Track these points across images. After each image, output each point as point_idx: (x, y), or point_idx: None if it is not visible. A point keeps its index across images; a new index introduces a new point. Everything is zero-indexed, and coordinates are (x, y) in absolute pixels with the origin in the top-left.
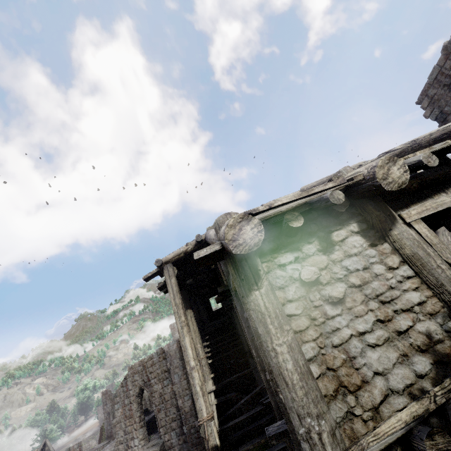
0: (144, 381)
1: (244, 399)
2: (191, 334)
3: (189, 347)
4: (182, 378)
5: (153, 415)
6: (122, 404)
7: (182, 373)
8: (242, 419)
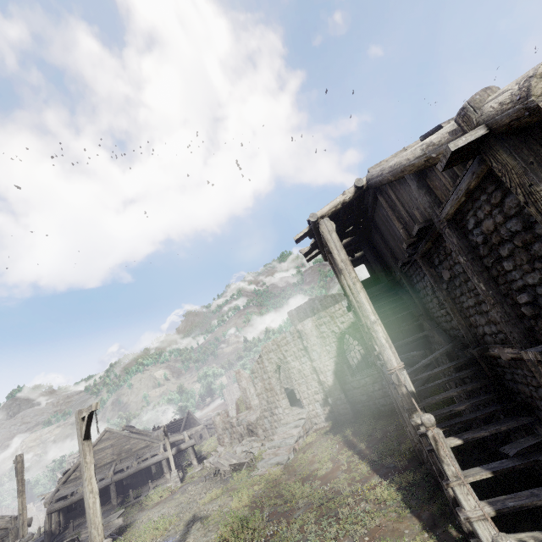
0: (280, 359)
1: (432, 356)
2: (364, 290)
3: (366, 303)
4: (321, 356)
5: (290, 391)
6: (261, 379)
7: (321, 351)
8: (436, 372)
